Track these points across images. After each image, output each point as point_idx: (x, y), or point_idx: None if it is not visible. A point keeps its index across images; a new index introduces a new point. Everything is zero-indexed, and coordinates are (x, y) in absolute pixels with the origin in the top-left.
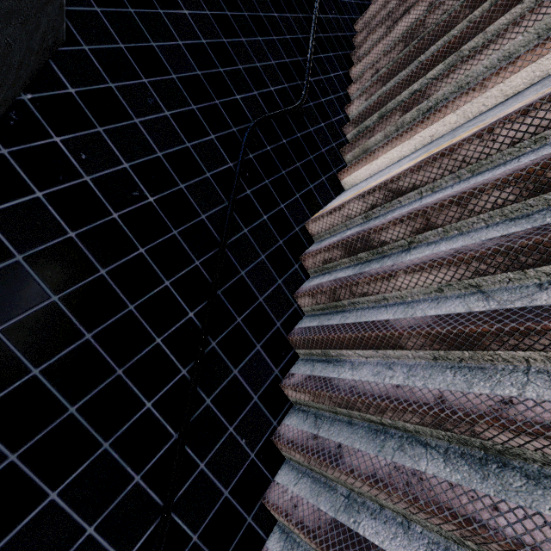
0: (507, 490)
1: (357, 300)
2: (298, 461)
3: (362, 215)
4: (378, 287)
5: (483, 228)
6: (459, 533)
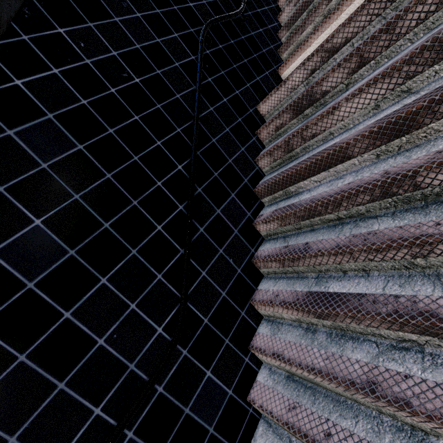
0: None
1: (308, 144)
2: (274, 271)
3: (303, 83)
4: (324, 125)
5: (409, 46)
6: (410, 254)
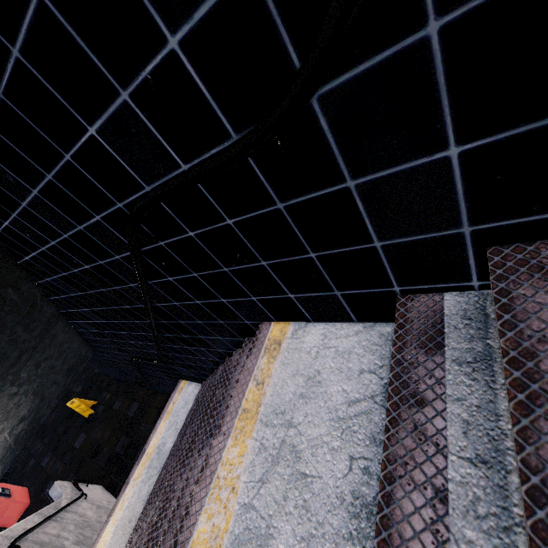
0: None
1: None
2: None
3: None
4: None
5: None
6: None
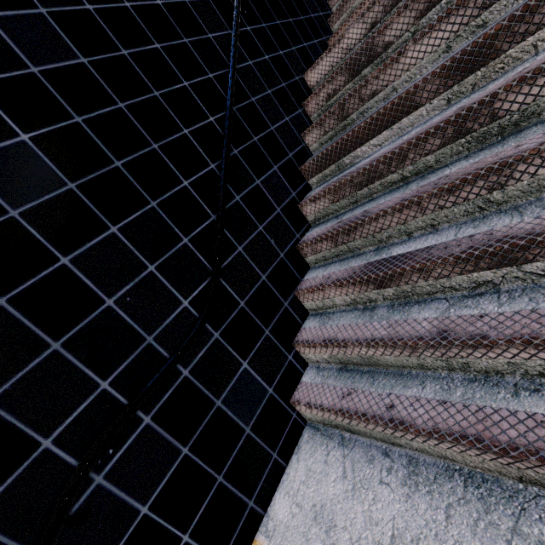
0: (526, 136)
1: (366, 107)
2: (324, 257)
3: (361, 41)
4: (387, 78)
5: None
6: (486, 188)
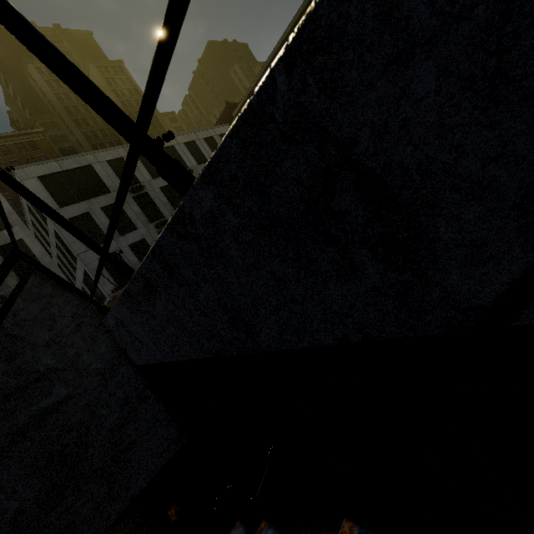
0: None
1: None
2: None
3: None
4: None
5: None
6: None
